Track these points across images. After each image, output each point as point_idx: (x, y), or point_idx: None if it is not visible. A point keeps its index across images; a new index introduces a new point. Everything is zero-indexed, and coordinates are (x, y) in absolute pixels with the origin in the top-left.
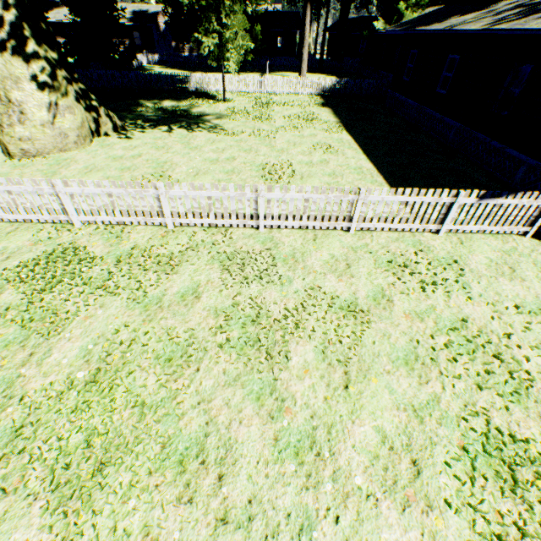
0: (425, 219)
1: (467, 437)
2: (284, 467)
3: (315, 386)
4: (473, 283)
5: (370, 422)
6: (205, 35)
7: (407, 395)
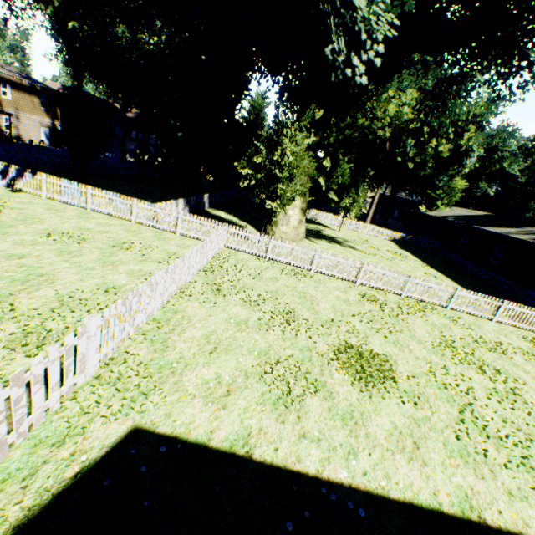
0: (531, 323)
1: None
2: None
3: (532, 369)
4: None
5: None
6: (346, 197)
7: None
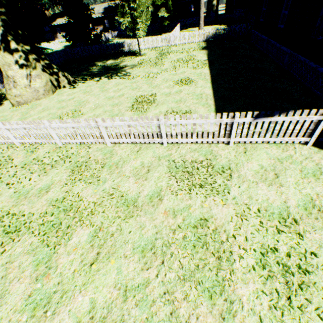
0: (216, 134)
1: (150, 320)
2: (22, 317)
3: (74, 261)
4: (234, 187)
5: (91, 294)
6: (122, 16)
7: (127, 277)
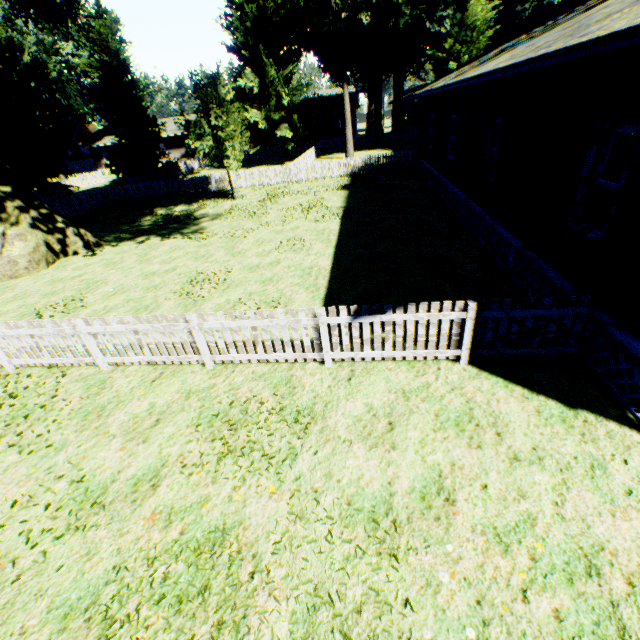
0: (298, 346)
1: None
2: None
3: None
4: (307, 453)
5: None
6: (199, 139)
7: None
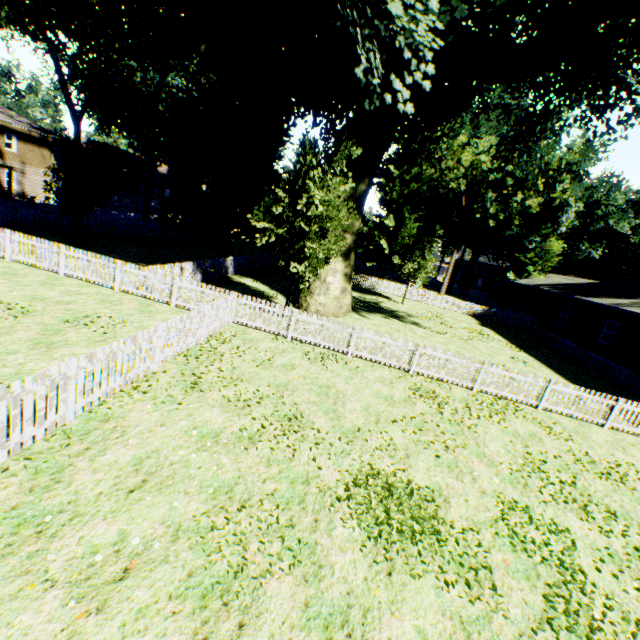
0: None
1: None
2: None
3: None
4: None
5: None
6: (409, 261)
7: None
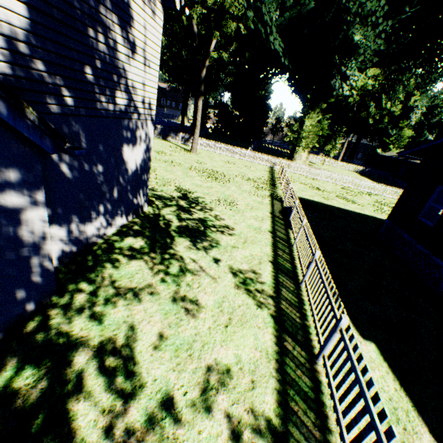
0: None
1: None
2: None
3: None
4: None
5: None
6: (328, 144)
7: None
